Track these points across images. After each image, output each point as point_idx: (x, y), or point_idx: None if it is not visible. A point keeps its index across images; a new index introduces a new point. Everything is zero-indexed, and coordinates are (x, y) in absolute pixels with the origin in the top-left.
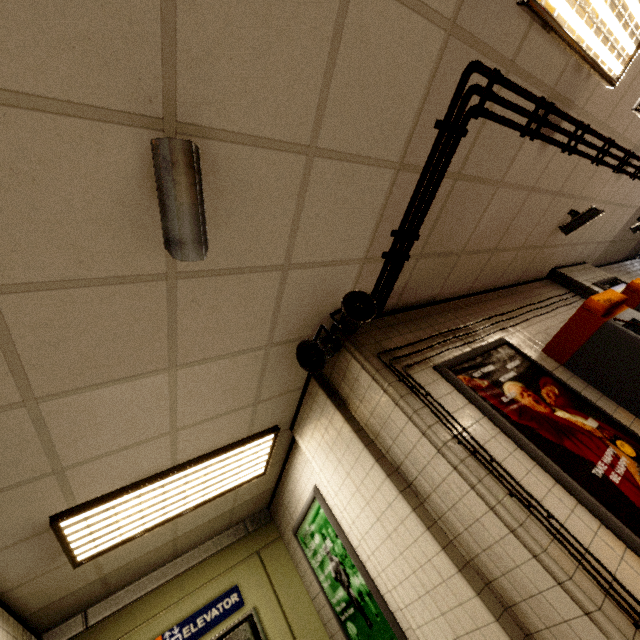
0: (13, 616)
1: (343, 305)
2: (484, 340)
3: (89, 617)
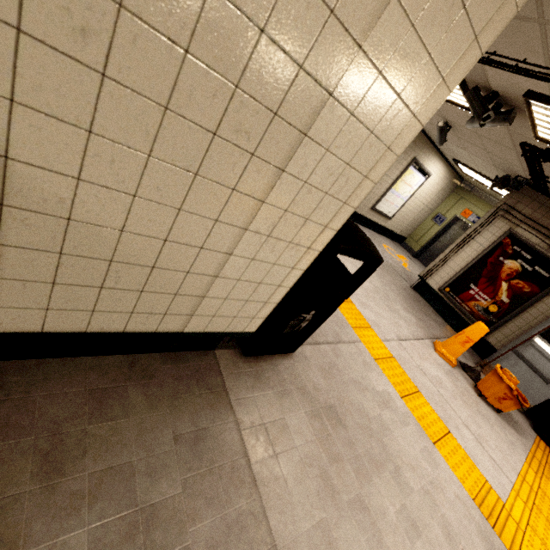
0: (454, 170)
1: (503, 177)
2: None
3: (472, 189)
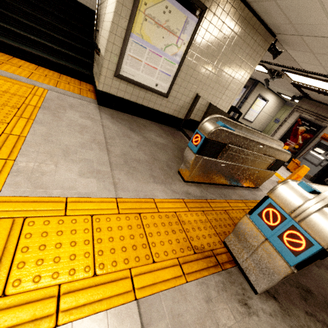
0: (280, 97)
1: (293, 96)
2: (322, 122)
3: (291, 105)
